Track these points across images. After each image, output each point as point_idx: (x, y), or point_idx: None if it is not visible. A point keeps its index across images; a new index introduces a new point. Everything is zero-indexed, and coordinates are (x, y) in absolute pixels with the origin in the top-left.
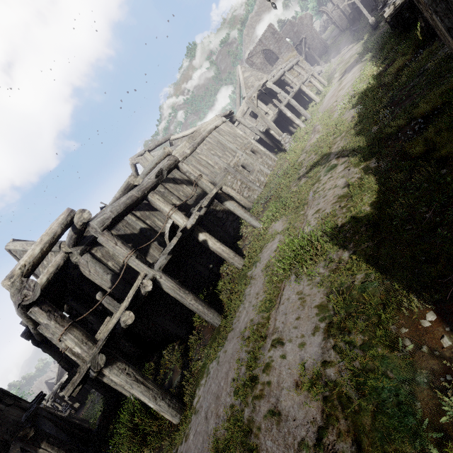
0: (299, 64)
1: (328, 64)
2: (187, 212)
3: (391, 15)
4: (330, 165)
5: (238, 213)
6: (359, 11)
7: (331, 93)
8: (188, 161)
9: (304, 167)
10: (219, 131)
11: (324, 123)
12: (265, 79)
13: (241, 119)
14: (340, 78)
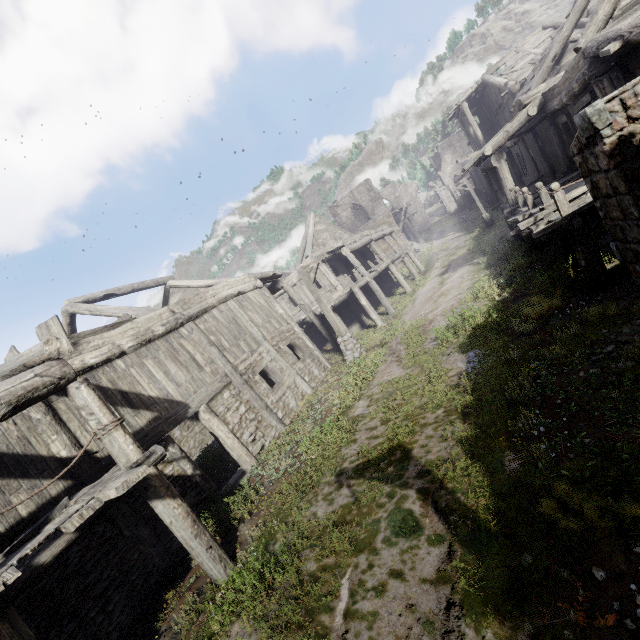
0: (392, 236)
1: (428, 245)
2: (78, 481)
3: (536, 233)
4: (403, 506)
5: (178, 534)
6: (471, 200)
7: (428, 291)
8: (151, 348)
9: (357, 445)
10: (242, 300)
11: (410, 347)
12: (340, 243)
13: (289, 288)
14: (442, 273)
